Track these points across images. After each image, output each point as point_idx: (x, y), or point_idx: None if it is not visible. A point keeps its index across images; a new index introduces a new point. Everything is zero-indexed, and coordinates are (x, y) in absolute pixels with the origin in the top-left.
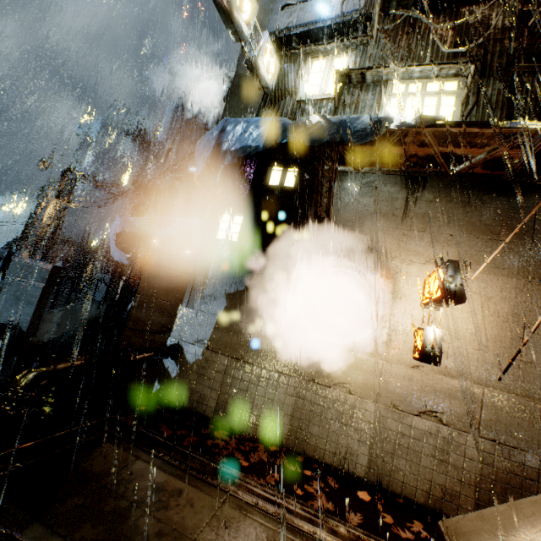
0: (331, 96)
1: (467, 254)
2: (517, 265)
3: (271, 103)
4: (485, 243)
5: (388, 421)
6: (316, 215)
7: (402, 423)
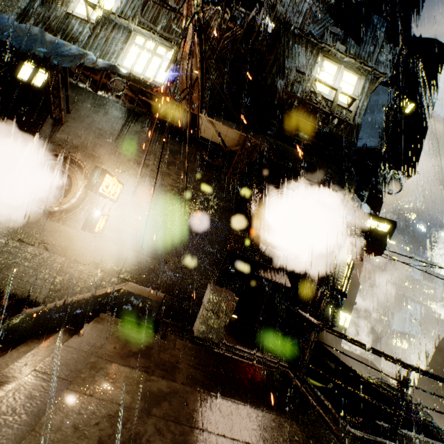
0: (94, 22)
1: (149, 172)
2: (173, 185)
3: (43, 2)
4: (161, 168)
5: (68, 268)
6: (52, 117)
7: (77, 270)
